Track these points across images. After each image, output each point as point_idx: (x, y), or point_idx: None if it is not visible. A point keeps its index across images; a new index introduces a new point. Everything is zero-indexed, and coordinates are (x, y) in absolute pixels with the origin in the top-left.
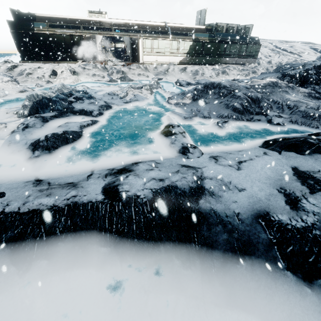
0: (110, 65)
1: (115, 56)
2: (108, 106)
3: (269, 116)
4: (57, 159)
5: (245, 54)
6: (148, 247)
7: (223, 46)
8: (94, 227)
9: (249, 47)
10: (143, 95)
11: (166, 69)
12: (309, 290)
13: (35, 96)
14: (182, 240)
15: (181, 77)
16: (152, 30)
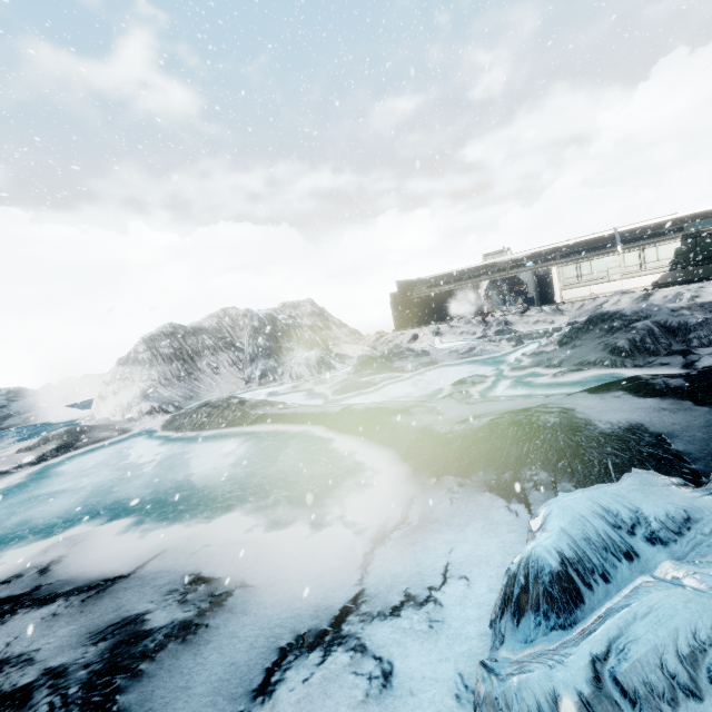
0: (499, 316)
1: (526, 302)
2: (430, 363)
3: (697, 356)
4: (344, 400)
5: None
6: (338, 435)
7: None
8: (322, 424)
9: None
10: (497, 348)
11: (598, 304)
12: (400, 464)
13: (364, 356)
14: (358, 434)
15: None
16: (594, 247)
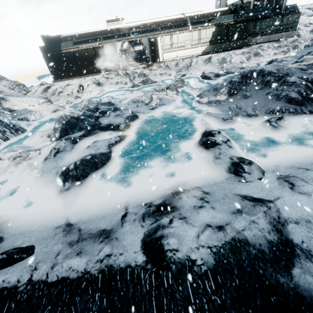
0: (131, 70)
1: (134, 60)
2: (134, 116)
3: None
4: (87, 190)
5: (280, 28)
6: None
7: (252, 24)
8: None
9: (284, 19)
10: (168, 97)
11: (189, 63)
12: None
13: (64, 117)
14: None
15: (207, 69)
16: (169, 25)
